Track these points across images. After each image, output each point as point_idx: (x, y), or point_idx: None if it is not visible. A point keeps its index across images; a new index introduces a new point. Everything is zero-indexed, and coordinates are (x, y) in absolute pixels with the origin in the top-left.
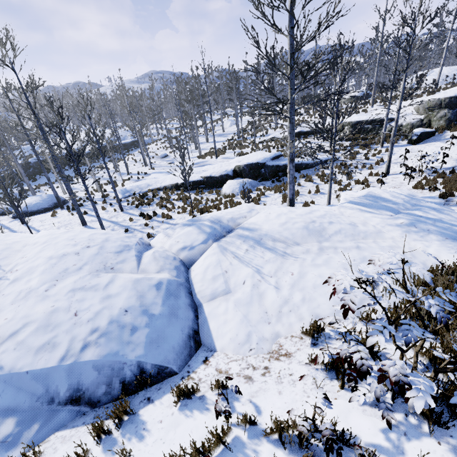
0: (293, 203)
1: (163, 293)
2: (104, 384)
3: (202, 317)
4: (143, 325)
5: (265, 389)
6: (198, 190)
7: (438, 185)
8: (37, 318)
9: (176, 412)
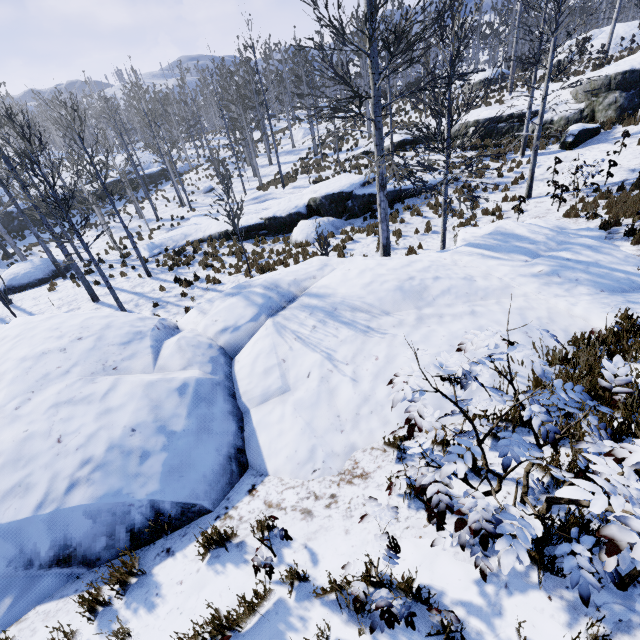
0: (389, 250)
1: (188, 399)
2: (104, 535)
3: (249, 428)
4: (158, 449)
5: (328, 528)
6: (257, 238)
7: (599, 210)
8: (3, 450)
9: (202, 568)
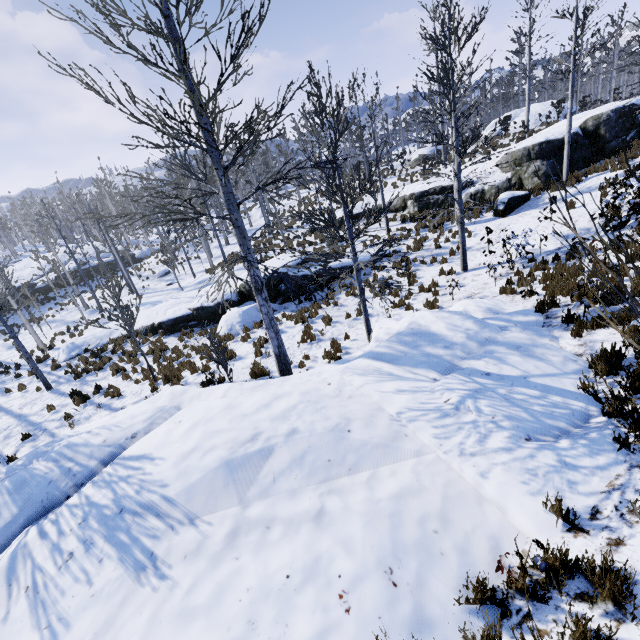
0: (285, 360)
1: None
2: None
3: None
4: None
5: None
6: (184, 331)
7: (536, 283)
8: None
9: None
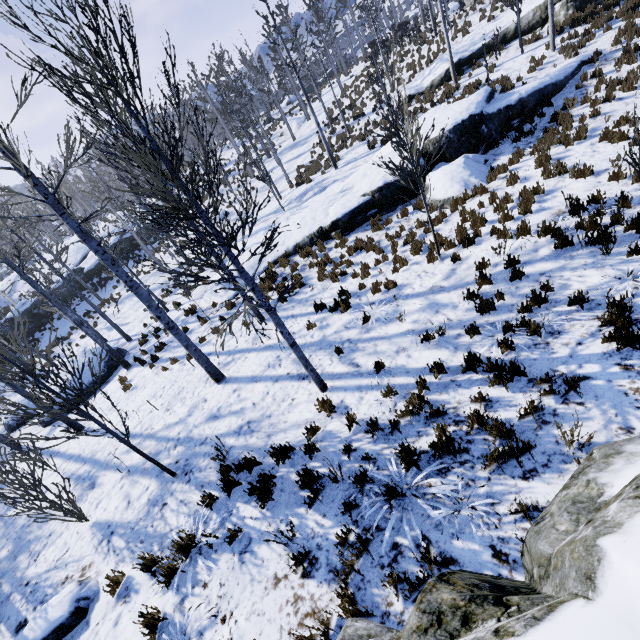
0: None
1: None
2: None
3: None
4: None
5: None
6: (373, 221)
7: None
8: None
9: None
